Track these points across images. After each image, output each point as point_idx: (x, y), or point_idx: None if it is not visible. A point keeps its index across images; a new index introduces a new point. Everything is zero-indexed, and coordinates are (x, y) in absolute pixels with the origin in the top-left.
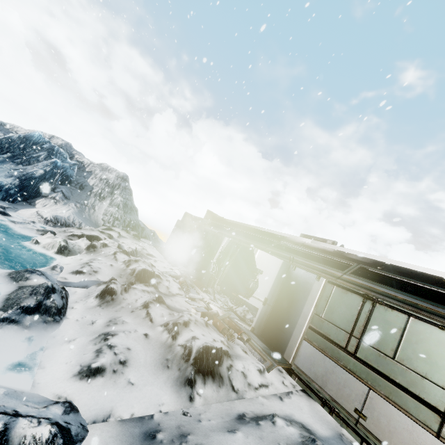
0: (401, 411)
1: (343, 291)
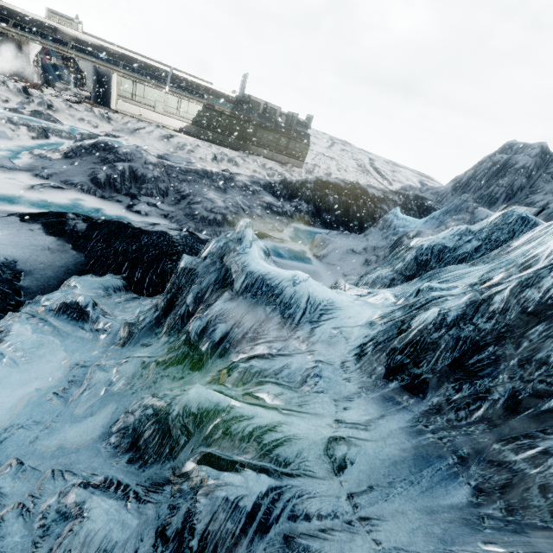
0: (148, 110)
1: (126, 79)
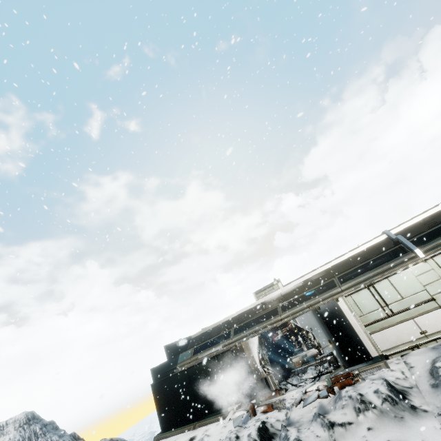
0: (427, 313)
1: (357, 293)
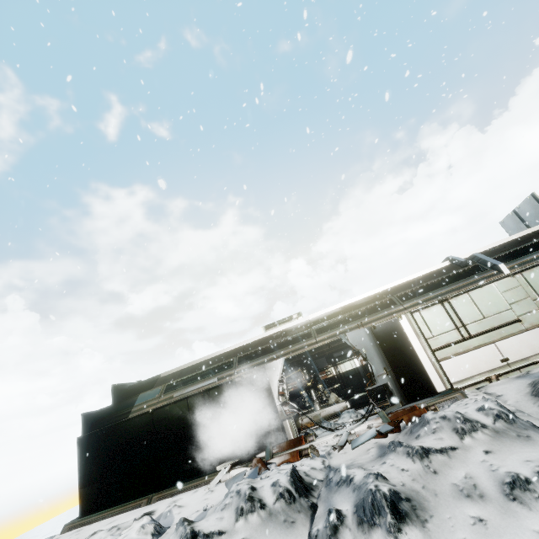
0: (511, 337)
1: (427, 309)
